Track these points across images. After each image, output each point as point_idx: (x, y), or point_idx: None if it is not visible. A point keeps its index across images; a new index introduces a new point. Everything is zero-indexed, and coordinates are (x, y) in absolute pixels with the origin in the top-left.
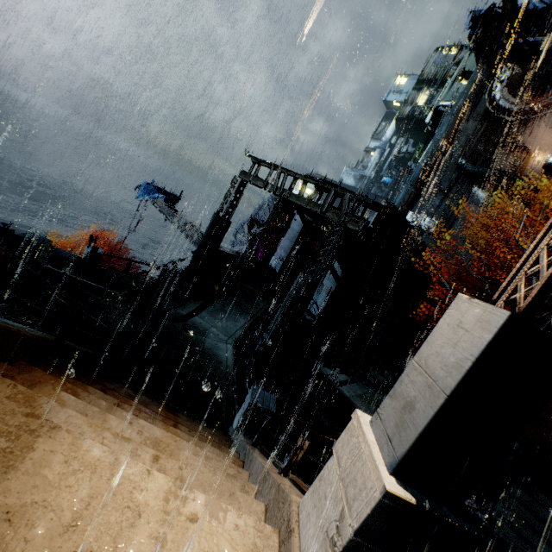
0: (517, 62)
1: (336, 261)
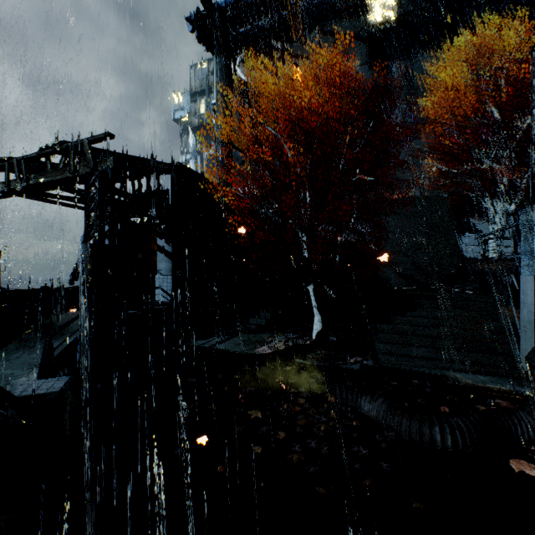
0: (241, 49)
1: (160, 240)
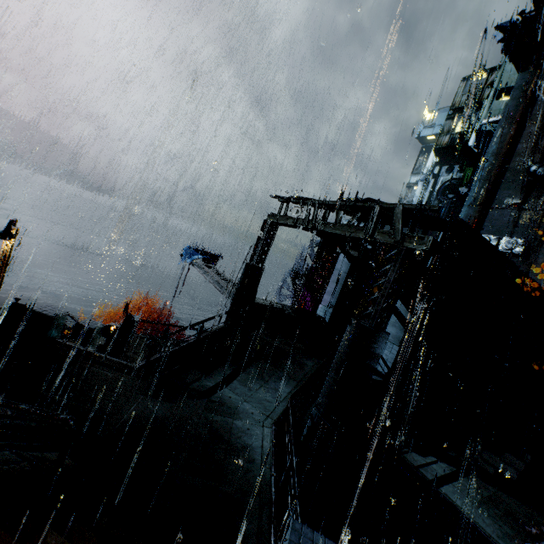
0: None
1: (399, 300)
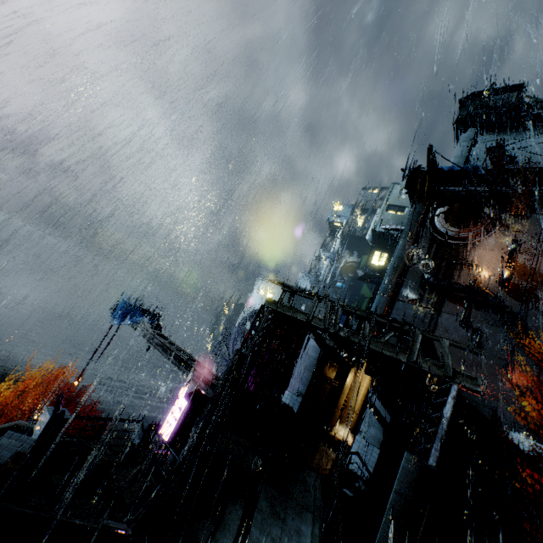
0: (443, 202)
1: (377, 398)
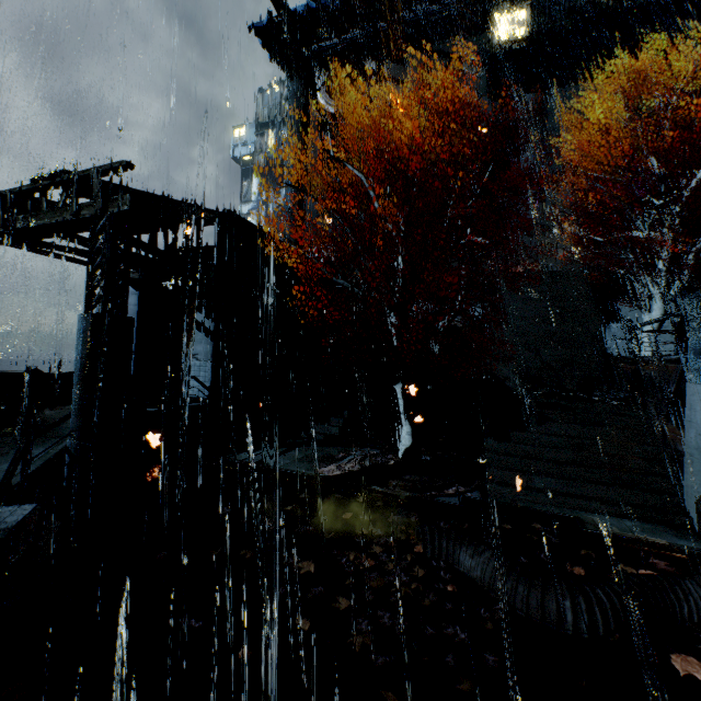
0: (323, 69)
1: (199, 313)
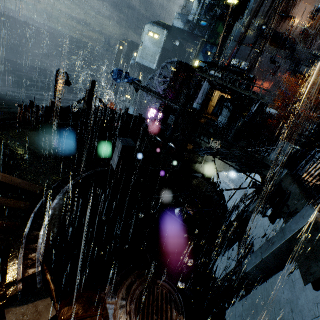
0: None
1: (229, 103)
